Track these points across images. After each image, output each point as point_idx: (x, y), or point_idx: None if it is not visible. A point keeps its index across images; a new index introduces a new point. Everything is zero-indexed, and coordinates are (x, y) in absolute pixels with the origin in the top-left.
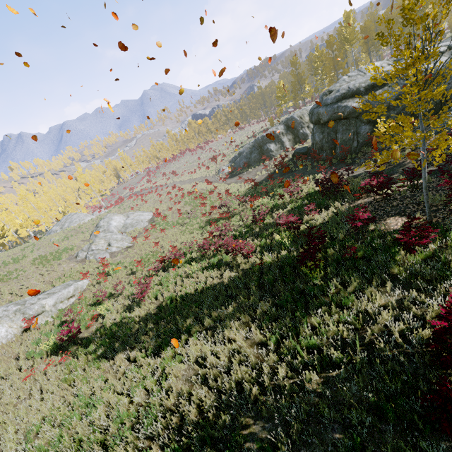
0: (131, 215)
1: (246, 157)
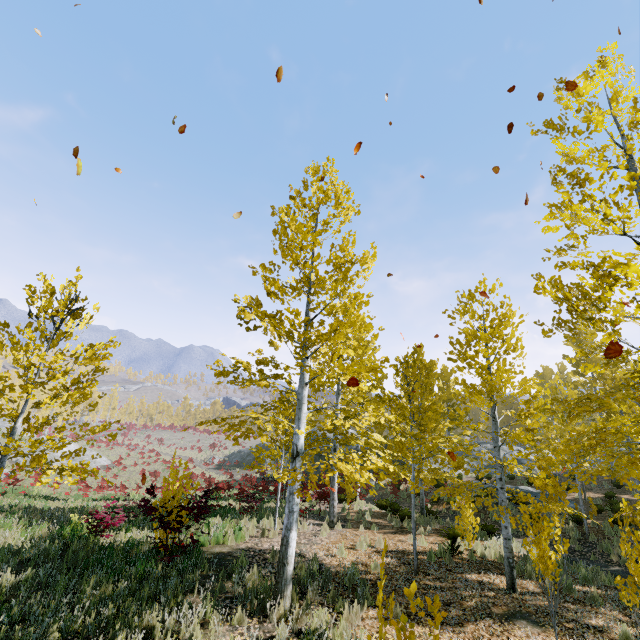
0: (88, 450)
1: (242, 457)
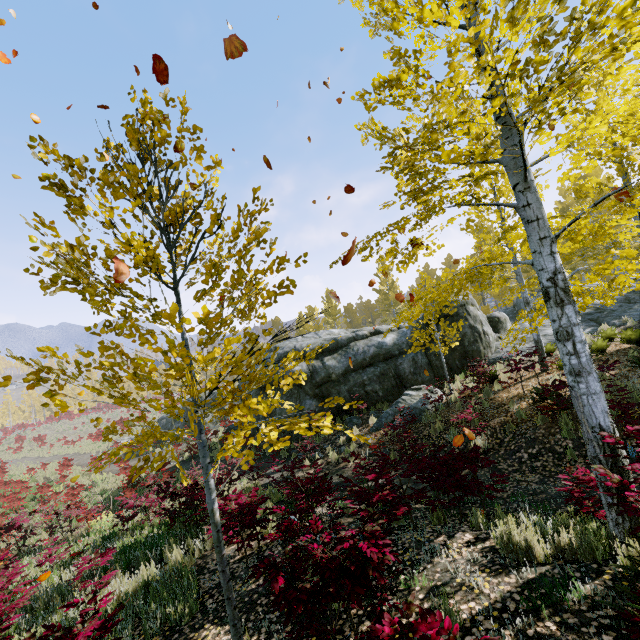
0: None
1: (165, 427)
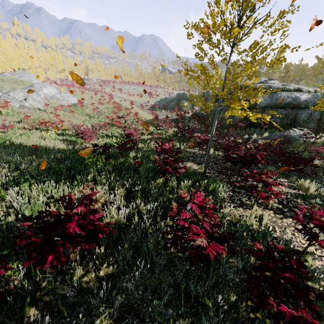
0: (63, 93)
1: (167, 102)
